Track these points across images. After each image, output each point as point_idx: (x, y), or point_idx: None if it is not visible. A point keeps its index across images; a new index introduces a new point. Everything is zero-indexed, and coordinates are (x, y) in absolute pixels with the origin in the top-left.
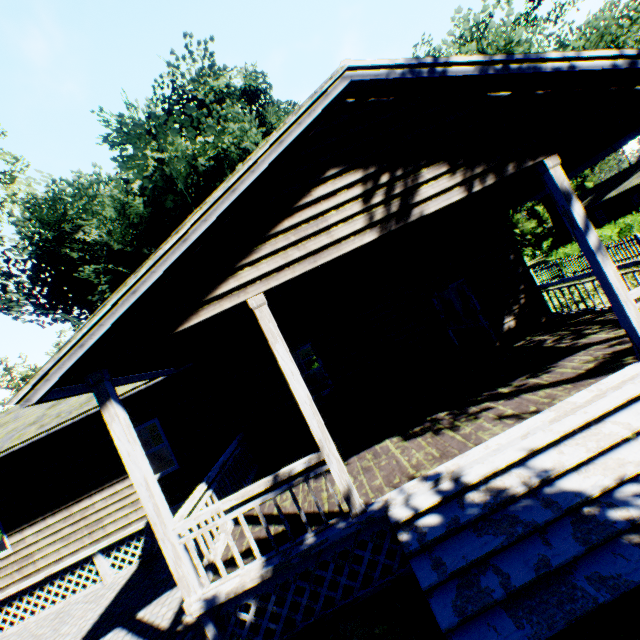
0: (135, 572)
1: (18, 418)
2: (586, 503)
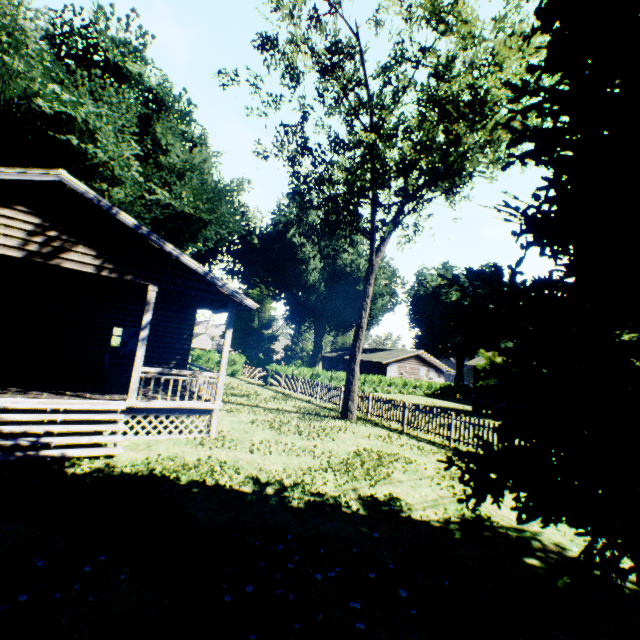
0: None
1: None
2: (17, 448)
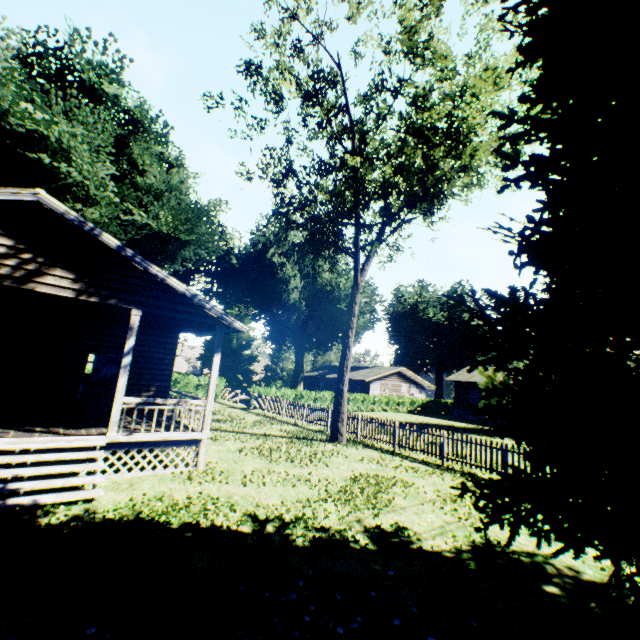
0: None
1: None
2: None
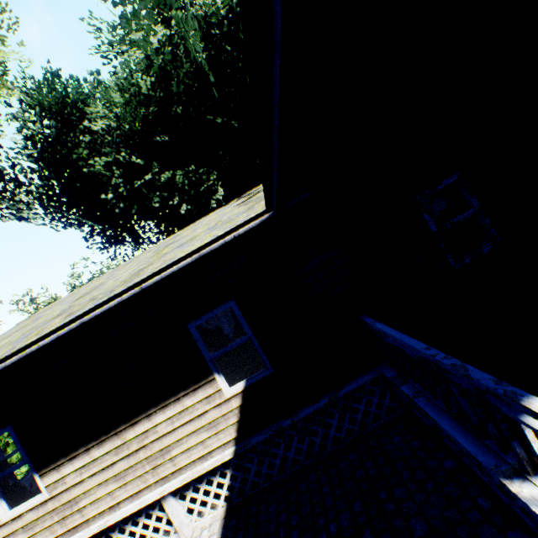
0: (226, 524)
1: (38, 319)
2: None
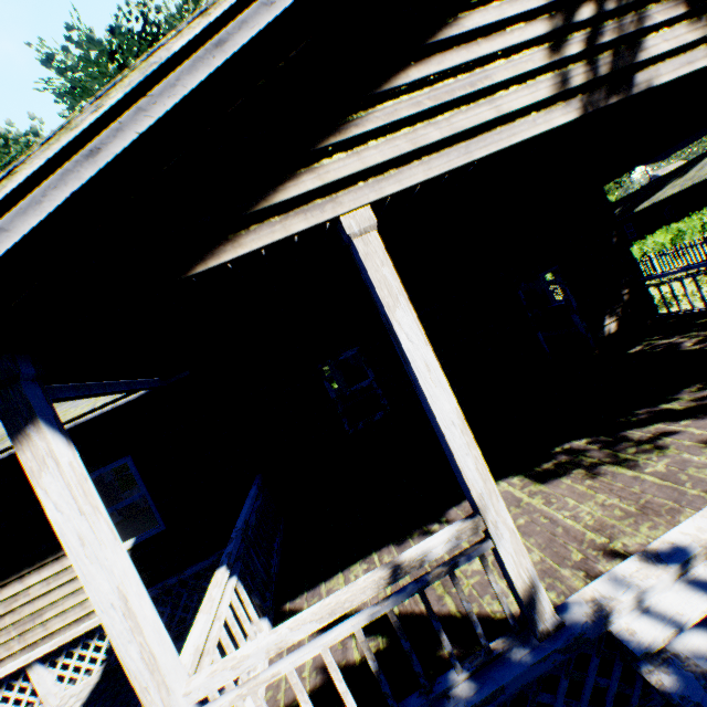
0: (96, 688)
1: None
2: None
